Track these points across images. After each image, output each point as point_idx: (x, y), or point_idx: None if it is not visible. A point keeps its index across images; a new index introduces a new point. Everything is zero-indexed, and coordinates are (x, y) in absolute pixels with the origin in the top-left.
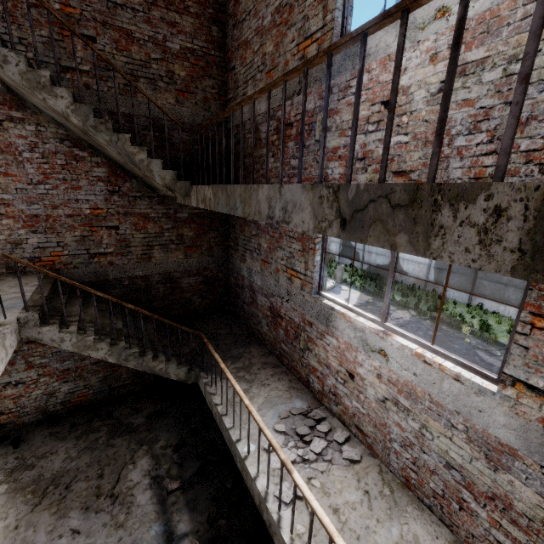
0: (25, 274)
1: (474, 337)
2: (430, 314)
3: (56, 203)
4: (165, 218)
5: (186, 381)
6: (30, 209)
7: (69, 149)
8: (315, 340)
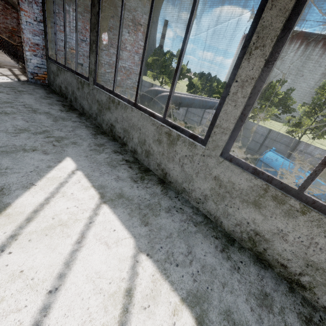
0: None
1: None
2: None
3: None
4: None
5: None
6: None
7: (4, 4)
8: None
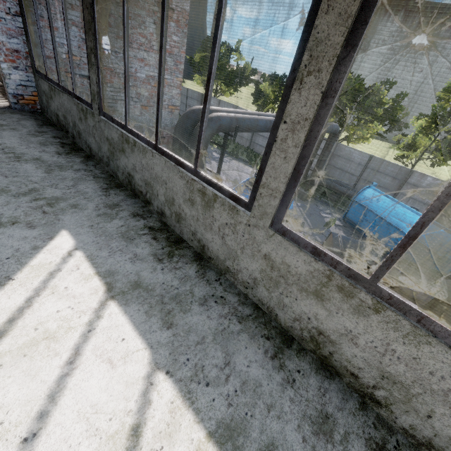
0: None
1: (217, 148)
2: None
3: None
4: None
5: None
6: None
7: None
8: None
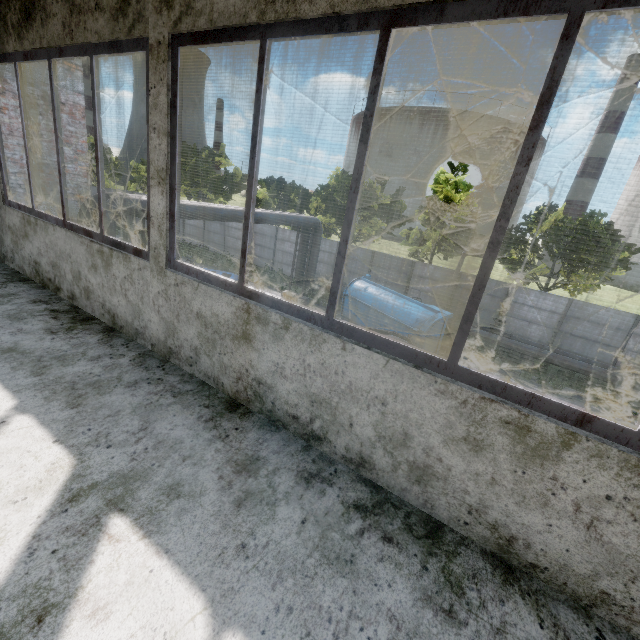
0: None
1: (202, 264)
2: (185, 255)
3: None
4: None
5: None
6: None
7: None
8: None
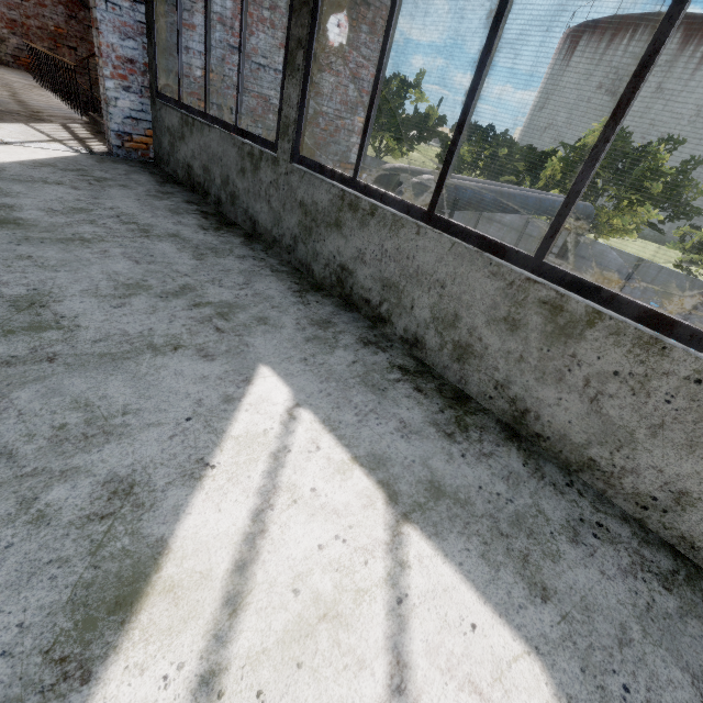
0: (10, 67)
1: None
2: None
3: (29, 14)
4: None
5: None
6: (10, 14)
7: None
8: None
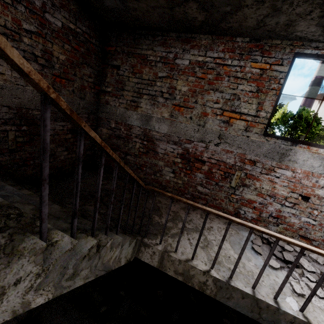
0: None
1: None
2: None
3: None
4: (25, 7)
5: (130, 258)
6: None
7: None
8: (258, 176)
